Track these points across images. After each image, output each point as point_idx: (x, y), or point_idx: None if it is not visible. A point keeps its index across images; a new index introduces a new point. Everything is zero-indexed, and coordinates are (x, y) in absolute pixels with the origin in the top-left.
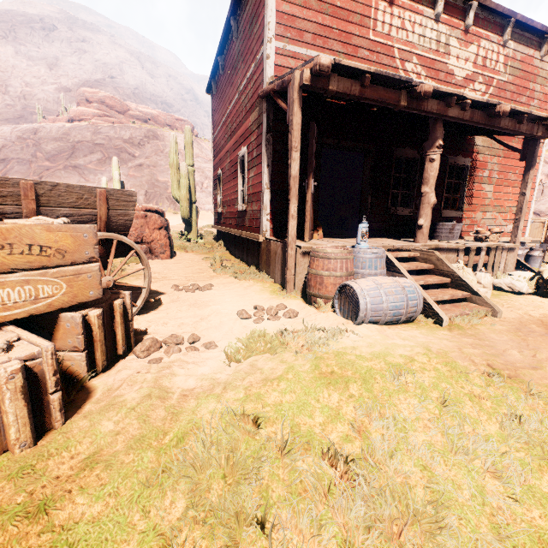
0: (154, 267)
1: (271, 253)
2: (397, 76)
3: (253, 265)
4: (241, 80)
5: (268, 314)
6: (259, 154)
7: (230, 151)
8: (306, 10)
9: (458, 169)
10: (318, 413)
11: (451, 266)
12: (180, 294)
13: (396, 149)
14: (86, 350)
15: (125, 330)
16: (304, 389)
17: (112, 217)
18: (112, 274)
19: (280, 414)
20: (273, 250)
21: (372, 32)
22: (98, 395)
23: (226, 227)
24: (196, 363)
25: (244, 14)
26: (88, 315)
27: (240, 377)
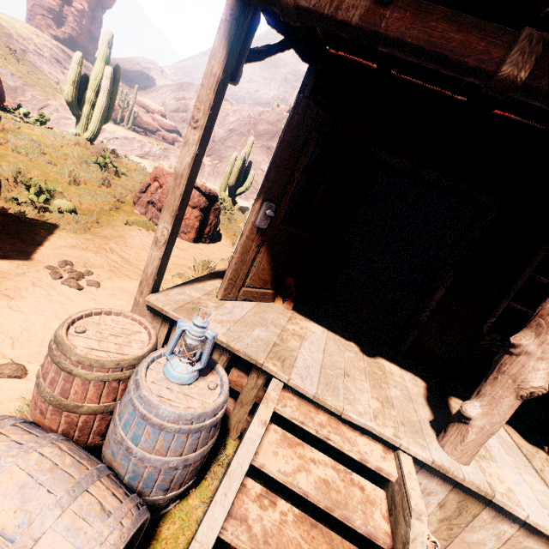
0: (138, 239)
1: None
2: None
3: None
4: None
5: None
6: None
7: None
8: None
9: None
10: None
11: None
12: (33, 271)
13: None
14: None
15: None
16: None
17: None
18: None
19: None
20: None
21: None
22: None
23: None
24: None
25: None
26: None
27: None
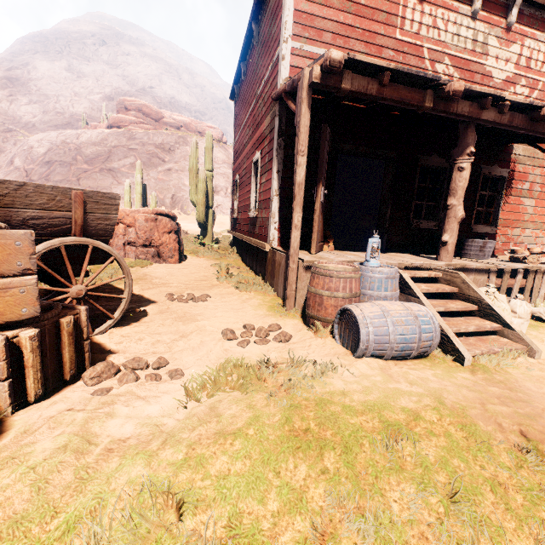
0: (158, 272)
1: (276, 264)
2: (422, 73)
3: (260, 274)
4: (258, 84)
5: (257, 336)
6: (271, 159)
7: (247, 157)
8: (327, 9)
9: (494, 180)
10: (274, 494)
11: (479, 291)
12: (171, 304)
13: (421, 157)
14: (11, 378)
15: (75, 351)
16: (263, 454)
17: (90, 220)
18: (85, 282)
19: (220, 494)
20: (278, 261)
21: (398, 31)
22: (8, 438)
23: (240, 233)
24: (147, 399)
25: (265, 17)
26: (19, 336)
27: (190, 425)
